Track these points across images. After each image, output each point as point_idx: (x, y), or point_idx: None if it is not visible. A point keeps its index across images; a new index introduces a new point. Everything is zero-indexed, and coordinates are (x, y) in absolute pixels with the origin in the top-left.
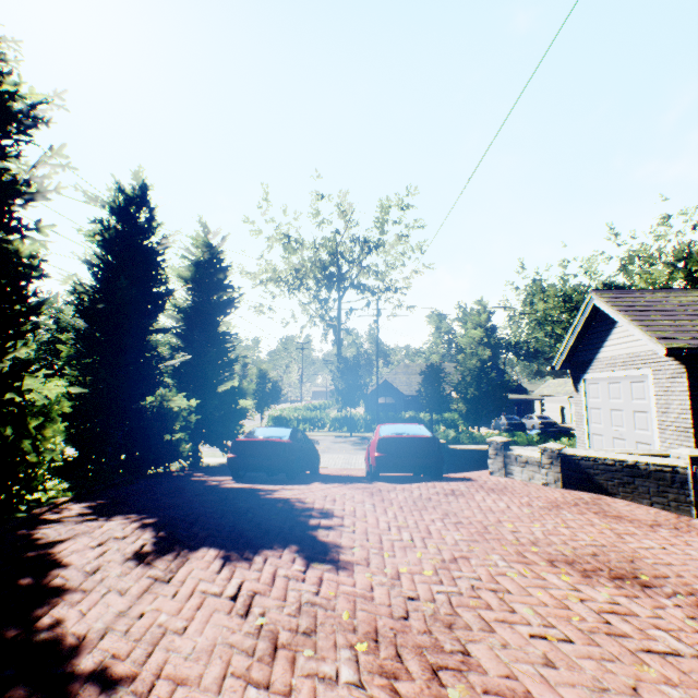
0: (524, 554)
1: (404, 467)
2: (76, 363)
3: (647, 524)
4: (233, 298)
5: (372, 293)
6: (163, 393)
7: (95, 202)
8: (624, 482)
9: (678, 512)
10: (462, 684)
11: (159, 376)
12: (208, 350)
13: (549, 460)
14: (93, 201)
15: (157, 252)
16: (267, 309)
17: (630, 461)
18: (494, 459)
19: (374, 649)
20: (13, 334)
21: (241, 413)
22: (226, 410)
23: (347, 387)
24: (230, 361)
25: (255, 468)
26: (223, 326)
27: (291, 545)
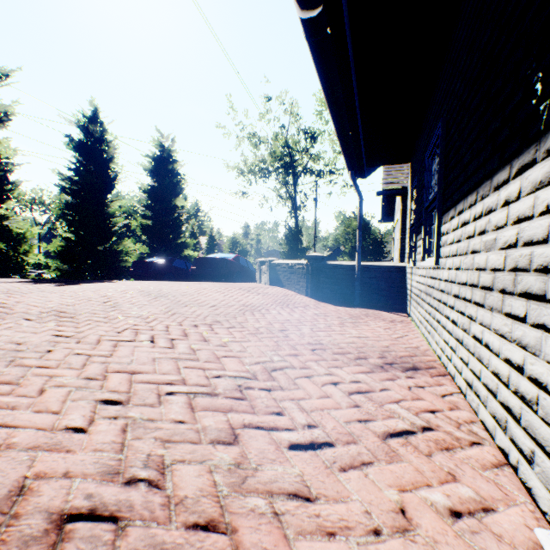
0: (140, 289)
1: (203, 275)
2: (63, 219)
3: (256, 292)
4: (176, 182)
5: (318, 176)
6: (123, 240)
7: (72, 124)
8: (288, 278)
9: (303, 293)
10: (5, 295)
11: (107, 227)
12: (166, 218)
13: (267, 268)
14: (71, 124)
15: (106, 152)
16: (243, 194)
17: (290, 264)
18: (257, 273)
19: (3, 291)
20: (7, 198)
21: (187, 259)
22: (177, 256)
23: (290, 250)
24: (177, 224)
25: (140, 276)
26: (178, 202)
27: (63, 284)
